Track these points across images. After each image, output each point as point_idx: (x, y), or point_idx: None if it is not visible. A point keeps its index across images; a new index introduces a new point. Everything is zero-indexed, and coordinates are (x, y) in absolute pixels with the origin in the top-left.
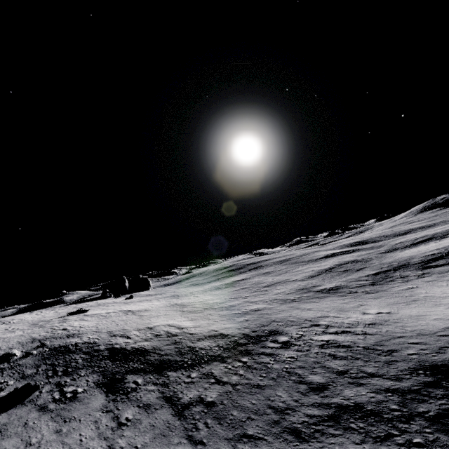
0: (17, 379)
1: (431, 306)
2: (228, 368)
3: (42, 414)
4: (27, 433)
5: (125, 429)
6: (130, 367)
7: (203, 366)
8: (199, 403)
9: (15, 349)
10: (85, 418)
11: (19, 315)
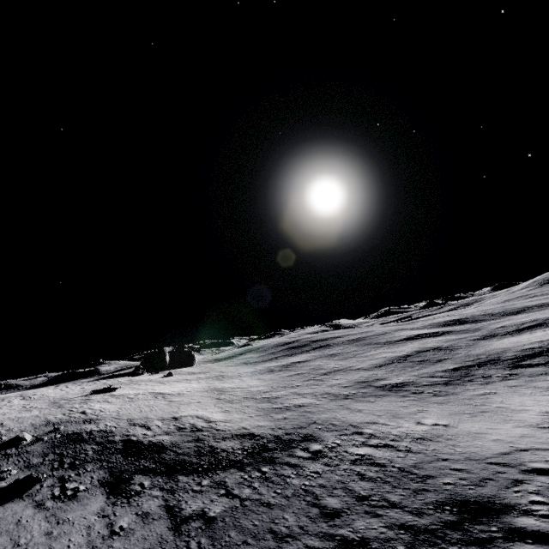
0: (22, 468)
1: (498, 422)
2: (244, 478)
3: (37, 511)
4: (18, 532)
5: (116, 538)
6: (141, 466)
7: (218, 472)
8: (200, 518)
9: (27, 432)
10: (79, 521)
11: (44, 388)
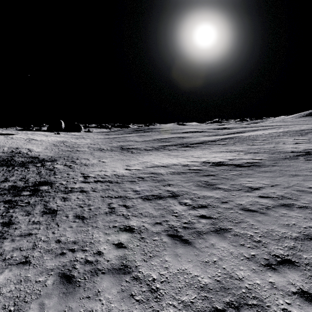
0: None
1: (121, 163)
2: (3, 169)
3: None
4: None
5: None
6: None
7: None
8: None
9: None
10: None
11: None
